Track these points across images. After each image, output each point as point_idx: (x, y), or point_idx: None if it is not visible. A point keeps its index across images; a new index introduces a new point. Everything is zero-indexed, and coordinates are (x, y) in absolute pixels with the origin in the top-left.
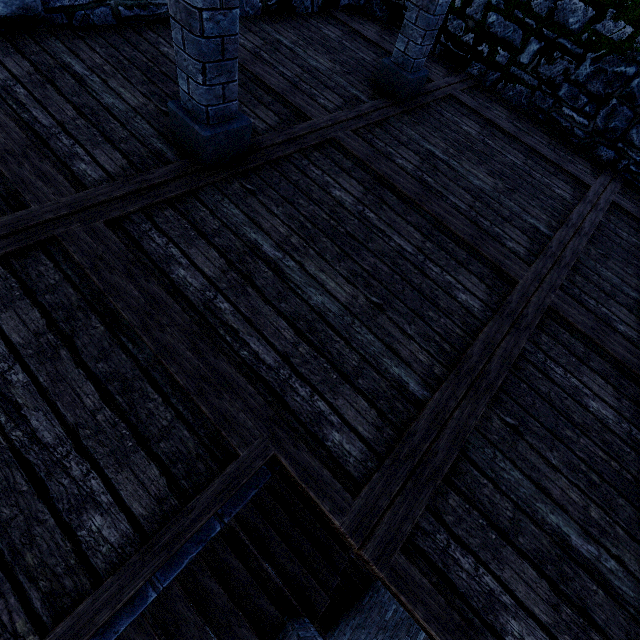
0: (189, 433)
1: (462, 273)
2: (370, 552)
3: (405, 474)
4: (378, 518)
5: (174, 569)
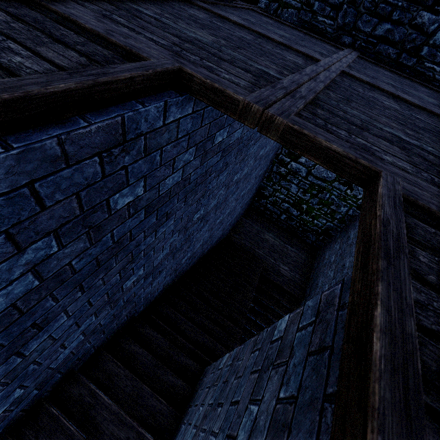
0: (102, 49)
1: (285, 52)
2: (272, 111)
3: (283, 93)
4: (272, 103)
5: (103, 116)
